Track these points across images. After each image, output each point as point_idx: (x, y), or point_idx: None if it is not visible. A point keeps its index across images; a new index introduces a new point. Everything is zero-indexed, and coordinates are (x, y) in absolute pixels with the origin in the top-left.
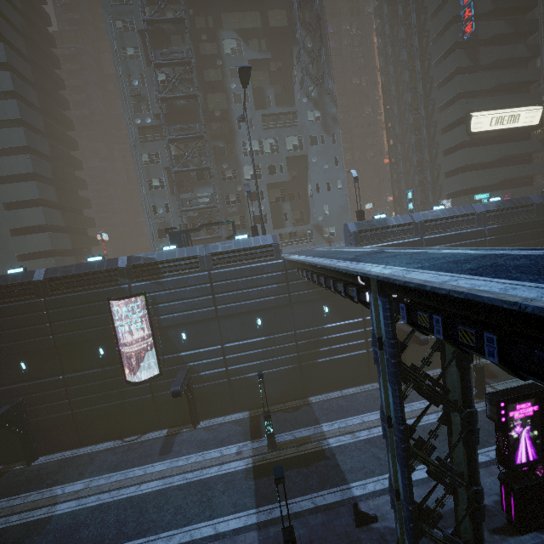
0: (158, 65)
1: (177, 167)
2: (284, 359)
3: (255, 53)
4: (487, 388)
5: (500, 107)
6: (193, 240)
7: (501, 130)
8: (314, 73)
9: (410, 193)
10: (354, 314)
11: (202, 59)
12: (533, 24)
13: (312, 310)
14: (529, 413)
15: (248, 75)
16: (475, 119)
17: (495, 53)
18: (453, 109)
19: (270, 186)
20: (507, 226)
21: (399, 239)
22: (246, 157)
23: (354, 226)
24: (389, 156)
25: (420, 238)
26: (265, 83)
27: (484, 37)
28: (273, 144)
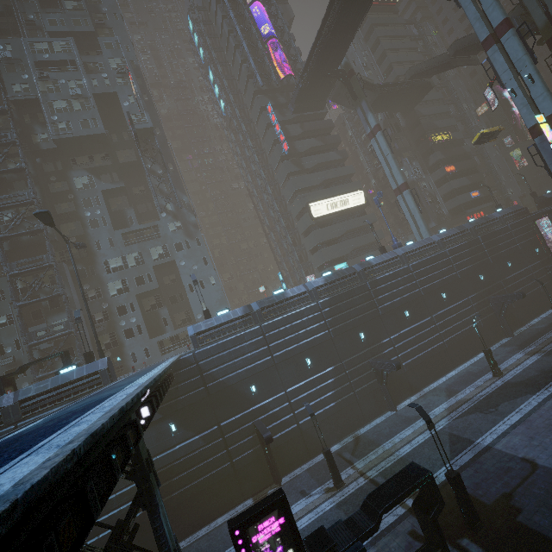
0: None
1: (22, 300)
2: (128, 508)
3: (108, 184)
4: (349, 470)
5: (331, 196)
6: (46, 376)
7: (338, 212)
8: (168, 192)
9: (280, 275)
10: (208, 424)
11: (53, 196)
12: (336, 138)
13: (156, 434)
14: (276, 530)
15: (49, 217)
16: (313, 208)
17: (315, 160)
18: (296, 202)
19: (143, 295)
20: (337, 296)
21: (240, 331)
22: (109, 274)
23: (192, 329)
24: (269, 243)
25: (259, 326)
26: (125, 206)
27: (302, 150)
28: (137, 257)
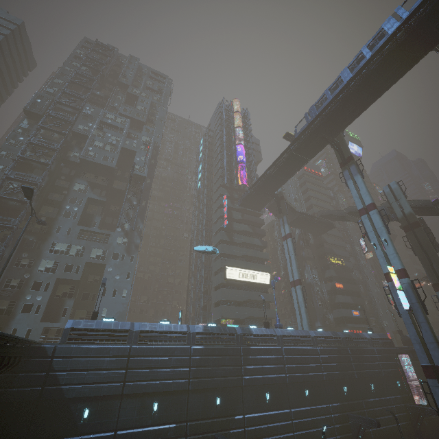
0: (10, 178)
1: None
2: None
3: (95, 195)
4: None
5: (245, 267)
6: None
7: (246, 281)
8: (132, 217)
9: (180, 313)
10: (15, 436)
11: (54, 187)
12: (263, 231)
13: None
14: None
15: (31, 192)
16: (229, 270)
17: (243, 239)
18: (218, 261)
19: (63, 281)
20: (210, 348)
21: (111, 344)
22: (49, 253)
23: (71, 323)
24: (188, 285)
25: (129, 346)
26: (97, 213)
27: (237, 229)
28: (80, 249)
